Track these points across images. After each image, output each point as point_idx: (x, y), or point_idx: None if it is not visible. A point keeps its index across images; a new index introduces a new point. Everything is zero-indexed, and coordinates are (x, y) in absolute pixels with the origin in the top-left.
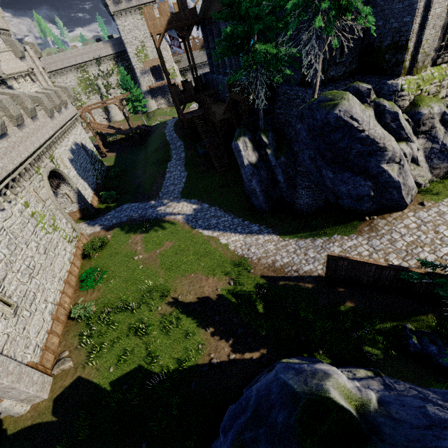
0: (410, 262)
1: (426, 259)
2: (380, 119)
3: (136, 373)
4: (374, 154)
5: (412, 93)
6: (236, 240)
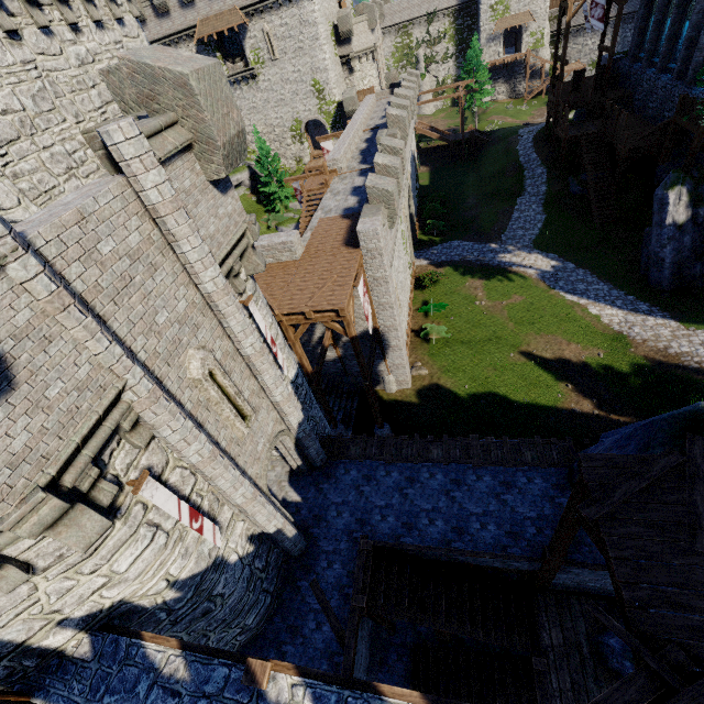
0: None
1: None
2: None
3: (491, 396)
4: None
5: None
6: (612, 314)
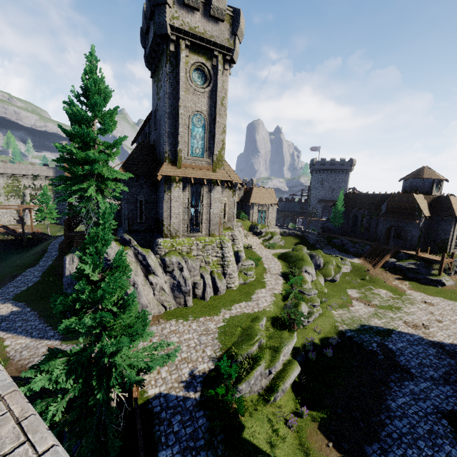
0: None
1: None
2: (138, 257)
3: None
4: None
5: (166, 248)
6: (20, 343)
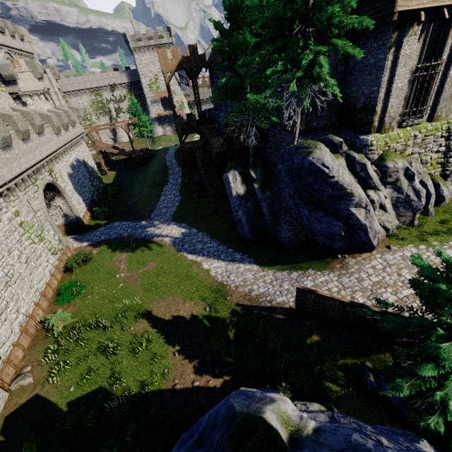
0: (374, 301)
1: (388, 299)
2: (351, 168)
3: (96, 394)
4: (343, 198)
5: (380, 148)
6: (218, 266)
